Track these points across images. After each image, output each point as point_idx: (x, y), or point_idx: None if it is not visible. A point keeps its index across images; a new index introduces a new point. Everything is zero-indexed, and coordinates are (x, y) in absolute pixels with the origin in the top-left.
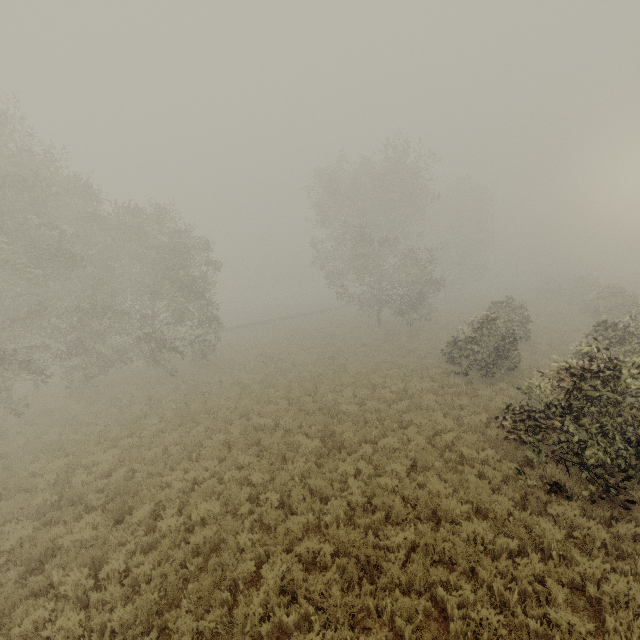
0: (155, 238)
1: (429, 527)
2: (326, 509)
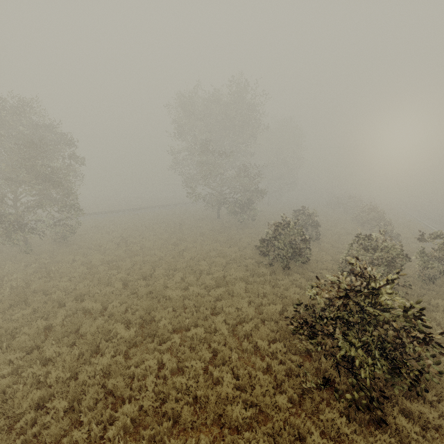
0: (17, 128)
1: (211, 438)
2: (116, 415)
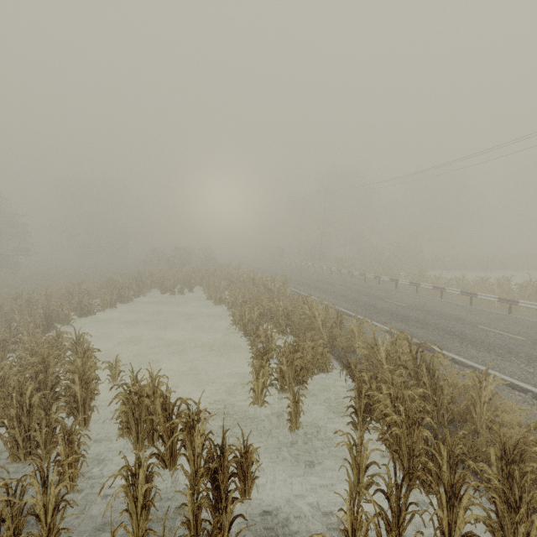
0: None
1: None
2: None
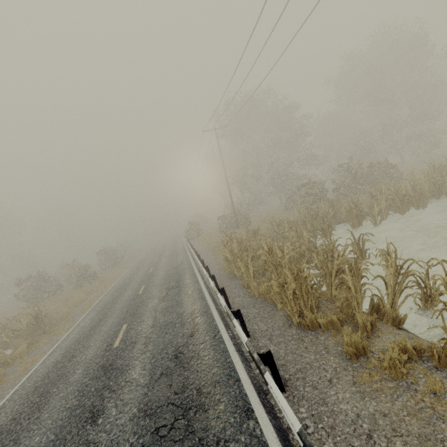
0: None
1: None
2: None
